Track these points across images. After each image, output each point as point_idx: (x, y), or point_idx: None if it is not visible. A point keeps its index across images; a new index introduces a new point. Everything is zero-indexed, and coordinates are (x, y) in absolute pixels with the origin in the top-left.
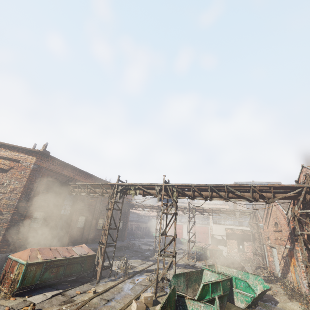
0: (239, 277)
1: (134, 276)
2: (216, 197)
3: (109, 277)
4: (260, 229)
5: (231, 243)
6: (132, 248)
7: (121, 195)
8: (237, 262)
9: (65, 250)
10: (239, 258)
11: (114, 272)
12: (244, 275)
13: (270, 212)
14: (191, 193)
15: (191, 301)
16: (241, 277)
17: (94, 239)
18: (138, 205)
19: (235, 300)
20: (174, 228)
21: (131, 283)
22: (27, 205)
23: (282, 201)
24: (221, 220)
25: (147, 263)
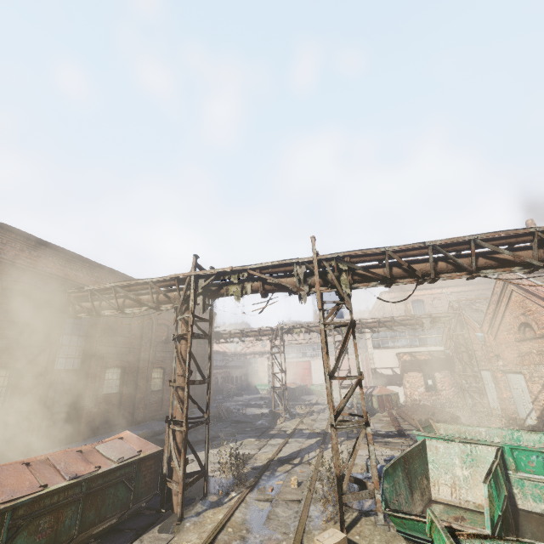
0: (523, 446)
1: (260, 482)
2: (447, 272)
3: (203, 498)
4: (473, 344)
5: (413, 378)
6: (229, 418)
7: (206, 303)
8: (438, 411)
9: (75, 458)
10: (429, 403)
11: (209, 482)
12: (510, 437)
13: (505, 306)
14: (384, 271)
15: (478, 542)
16: (502, 441)
17: (147, 413)
18: (230, 332)
19: (517, 496)
20: (294, 370)
21: (263, 502)
22: None
23: (540, 279)
24: (388, 341)
25: (270, 444)
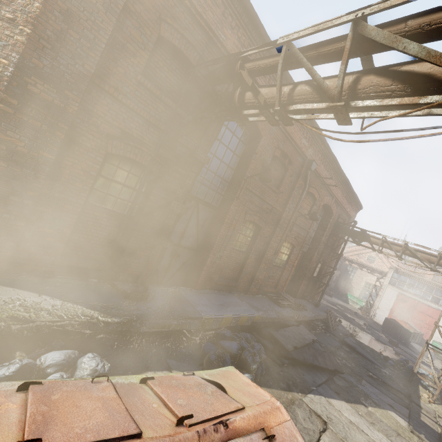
0: None
1: None
2: None
3: None
4: None
5: None
6: (335, 330)
7: None
8: None
9: None
10: None
11: None
12: None
13: None
14: None
15: None
16: None
17: (262, 286)
18: (385, 239)
19: None
20: (411, 308)
21: None
22: (69, 107)
23: None
24: None
25: None
